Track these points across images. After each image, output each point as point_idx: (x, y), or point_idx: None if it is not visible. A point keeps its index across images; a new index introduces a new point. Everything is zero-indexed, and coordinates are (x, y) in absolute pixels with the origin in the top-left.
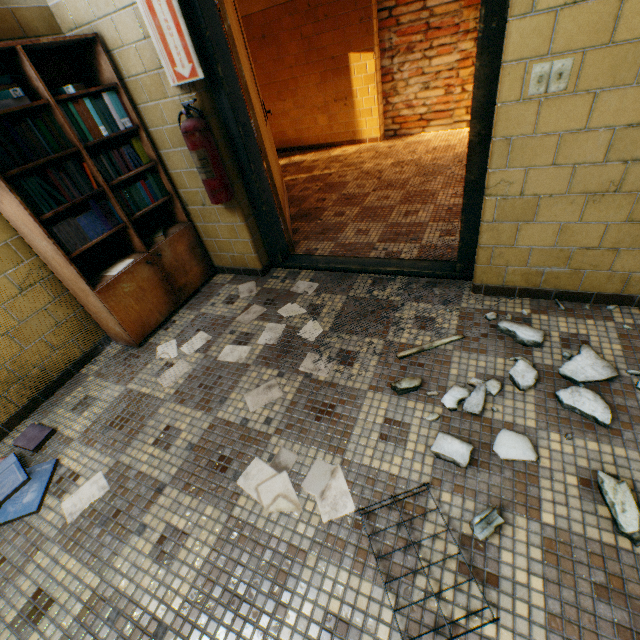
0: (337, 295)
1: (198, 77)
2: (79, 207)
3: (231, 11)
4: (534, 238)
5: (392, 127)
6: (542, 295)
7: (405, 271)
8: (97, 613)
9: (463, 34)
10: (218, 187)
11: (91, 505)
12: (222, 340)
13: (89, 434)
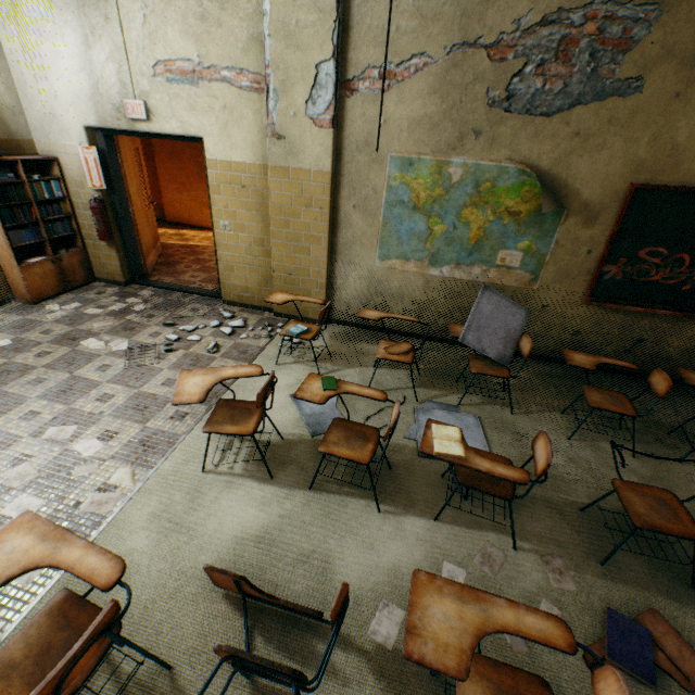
0: (162, 298)
1: (104, 188)
2: (22, 226)
3: (131, 161)
4: (237, 280)
5: None
6: (247, 306)
7: (200, 293)
8: (7, 366)
9: None
10: (104, 234)
11: (3, 347)
12: (89, 307)
13: (0, 330)
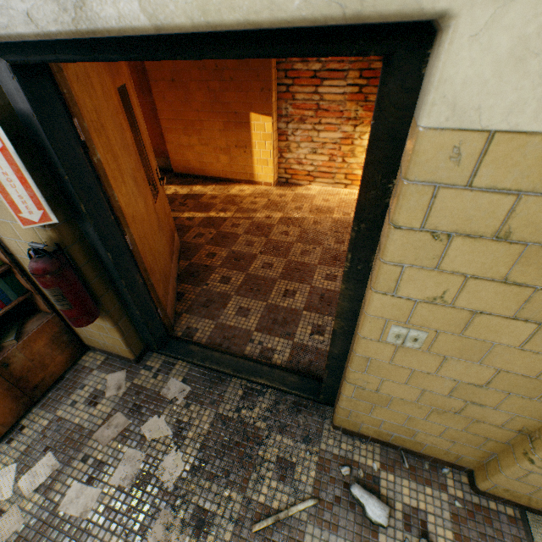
0: (206, 408)
1: (51, 221)
2: None
3: (112, 123)
4: (386, 416)
5: (285, 175)
6: (391, 445)
7: (274, 386)
8: None
9: (346, 119)
10: (77, 315)
11: None
12: (71, 471)
13: None
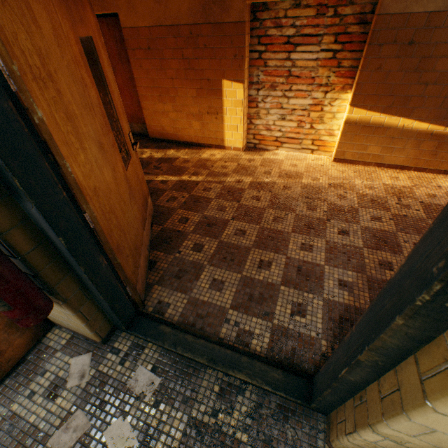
0: (178, 409)
1: None
2: None
3: (67, 75)
4: None
5: (253, 140)
6: None
7: (256, 384)
8: None
9: (317, 85)
10: (20, 315)
11: None
12: None
13: None
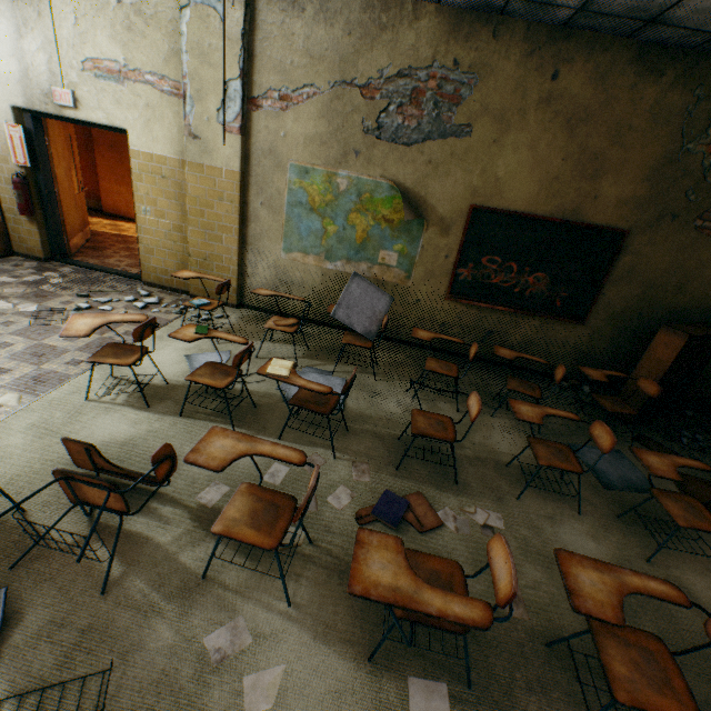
0: (82, 275)
1: (28, 165)
2: None
3: (61, 145)
4: (157, 263)
5: None
6: (166, 288)
7: (122, 274)
8: None
9: None
10: (26, 208)
11: None
12: (3, 275)
13: None
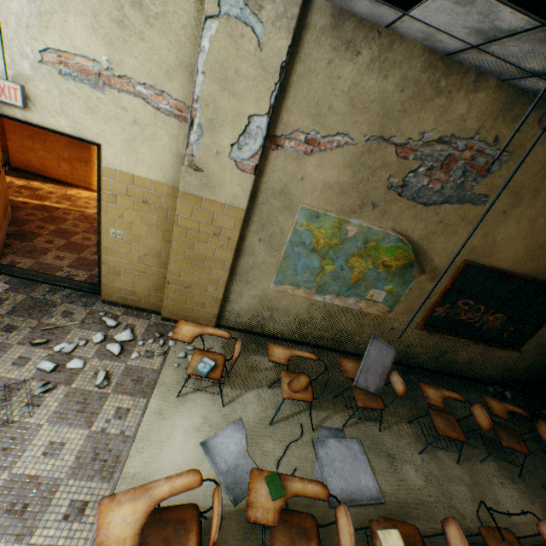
0: (22, 294)
1: None
2: None
3: None
4: (123, 284)
5: None
6: (131, 307)
7: (72, 287)
8: None
9: None
10: None
11: None
12: None
13: None
